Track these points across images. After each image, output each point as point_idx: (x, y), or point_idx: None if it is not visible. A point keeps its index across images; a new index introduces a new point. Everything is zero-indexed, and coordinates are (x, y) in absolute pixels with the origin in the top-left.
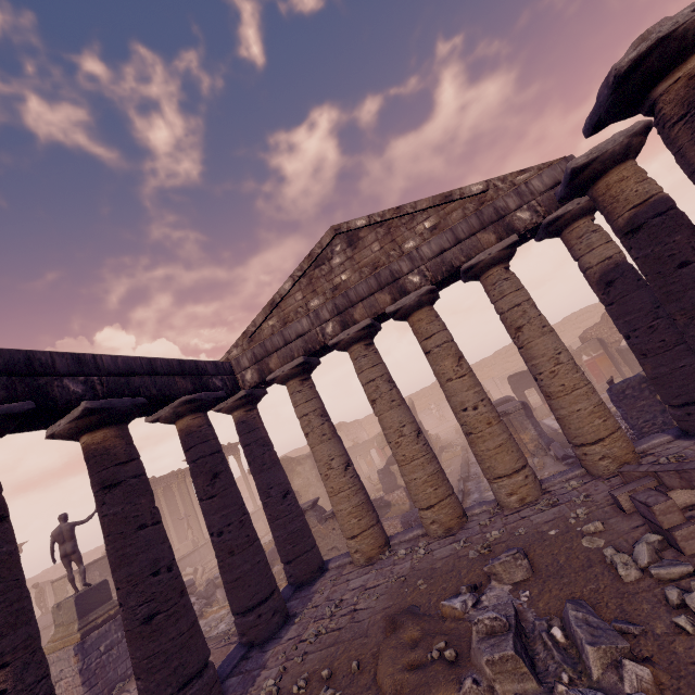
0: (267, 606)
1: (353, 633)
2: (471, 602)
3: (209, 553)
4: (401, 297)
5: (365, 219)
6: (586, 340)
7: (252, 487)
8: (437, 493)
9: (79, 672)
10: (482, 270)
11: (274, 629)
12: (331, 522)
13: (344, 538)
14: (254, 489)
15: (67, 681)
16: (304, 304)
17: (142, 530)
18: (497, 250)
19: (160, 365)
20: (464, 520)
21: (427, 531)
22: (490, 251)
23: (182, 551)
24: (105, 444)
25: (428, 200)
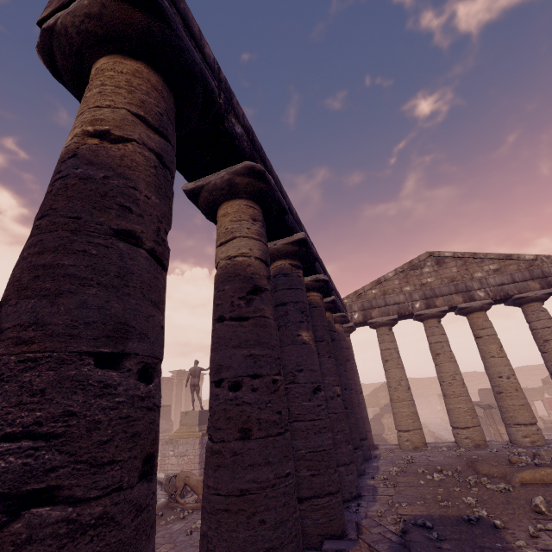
0: (366, 443)
1: (440, 464)
2: (530, 459)
3: None
4: (470, 301)
5: (451, 253)
6: (548, 383)
7: None
8: (472, 421)
9: (199, 455)
10: (527, 302)
11: (368, 457)
12: None
13: None
14: None
15: (190, 458)
16: (400, 287)
17: (341, 366)
18: (541, 293)
19: (337, 292)
20: (487, 444)
21: (459, 443)
22: (536, 292)
23: None
24: (329, 319)
25: (495, 254)
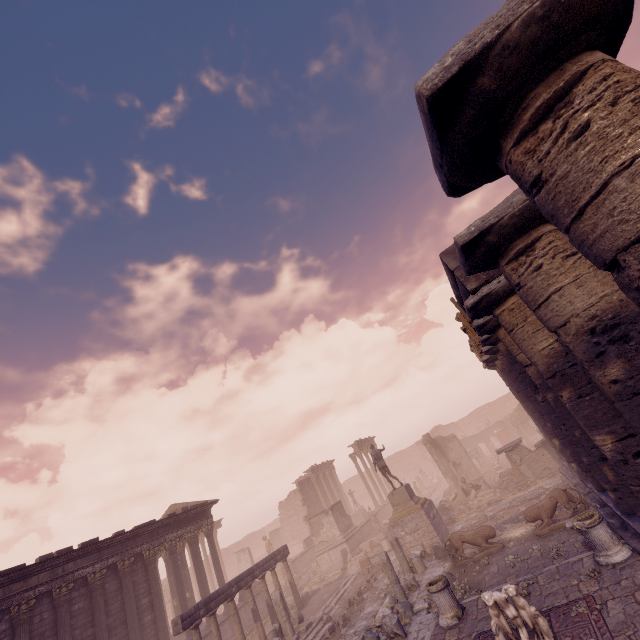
0: None
1: None
2: None
3: (384, 516)
4: None
5: None
6: None
7: (362, 486)
8: None
9: (430, 524)
10: None
11: None
12: (540, 451)
13: (553, 460)
14: (364, 488)
15: (423, 529)
16: None
17: None
18: None
19: None
20: None
21: None
22: None
23: (354, 520)
24: None
25: None
